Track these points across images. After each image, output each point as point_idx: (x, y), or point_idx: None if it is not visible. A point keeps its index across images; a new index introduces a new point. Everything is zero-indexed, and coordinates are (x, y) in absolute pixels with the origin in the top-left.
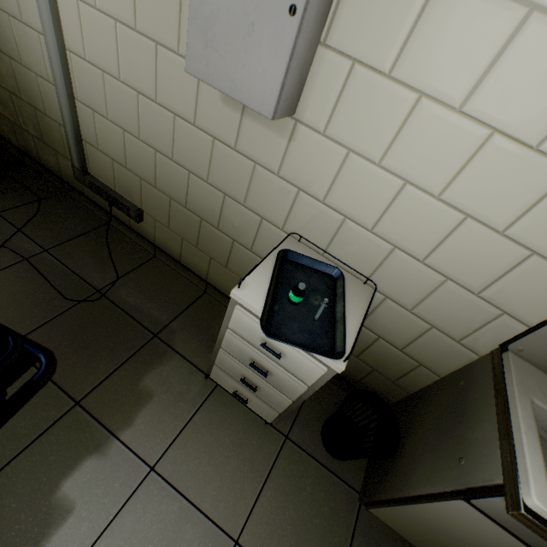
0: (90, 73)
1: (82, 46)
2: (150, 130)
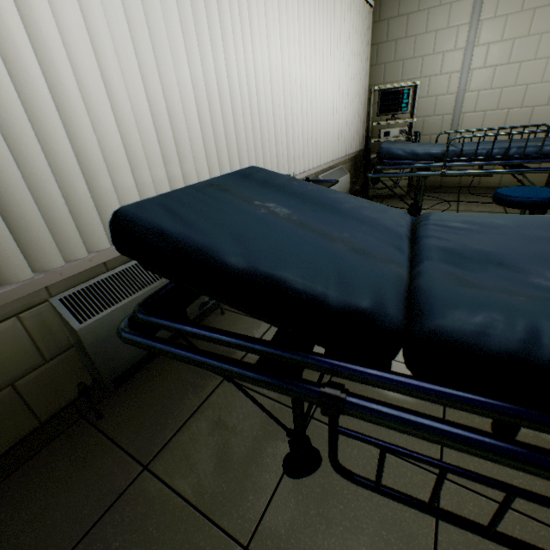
0: (474, 117)
1: (473, 108)
2: (512, 122)
